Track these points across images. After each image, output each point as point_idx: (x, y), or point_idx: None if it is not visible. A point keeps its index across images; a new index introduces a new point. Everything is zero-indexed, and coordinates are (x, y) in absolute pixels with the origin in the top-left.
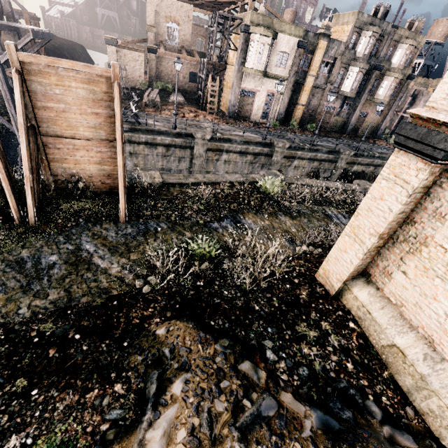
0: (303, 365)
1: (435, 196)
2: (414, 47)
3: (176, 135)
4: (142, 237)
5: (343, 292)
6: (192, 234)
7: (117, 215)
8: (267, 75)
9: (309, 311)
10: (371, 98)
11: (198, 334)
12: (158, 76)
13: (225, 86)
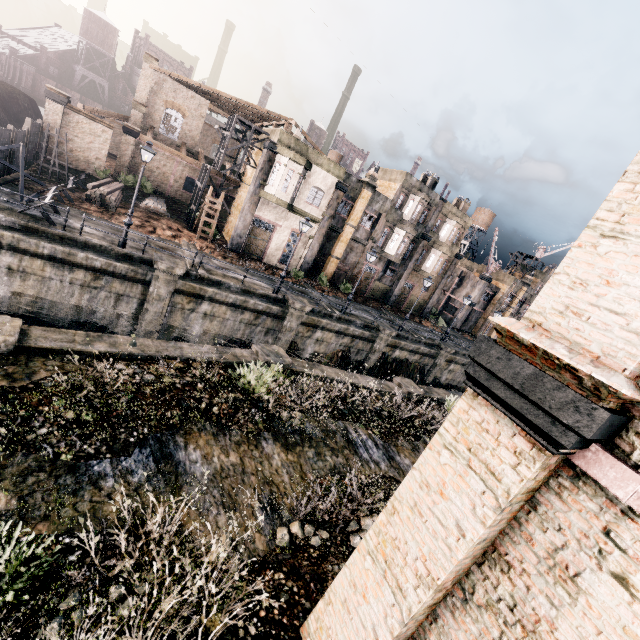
0: None
1: (550, 515)
2: (461, 226)
3: (122, 257)
4: None
5: None
6: (13, 498)
7: None
8: (293, 210)
9: None
10: (418, 269)
11: None
12: (133, 168)
13: (235, 208)
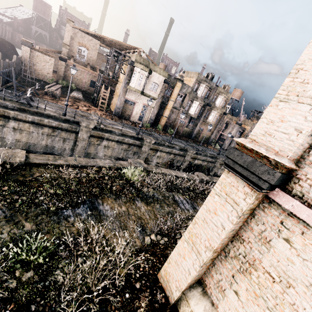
0: None
1: (259, 218)
2: (226, 98)
3: (64, 120)
4: None
5: (181, 302)
6: (33, 225)
7: None
8: (143, 94)
9: None
10: (205, 120)
11: None
12: (65, 77)
13: (115, 94)
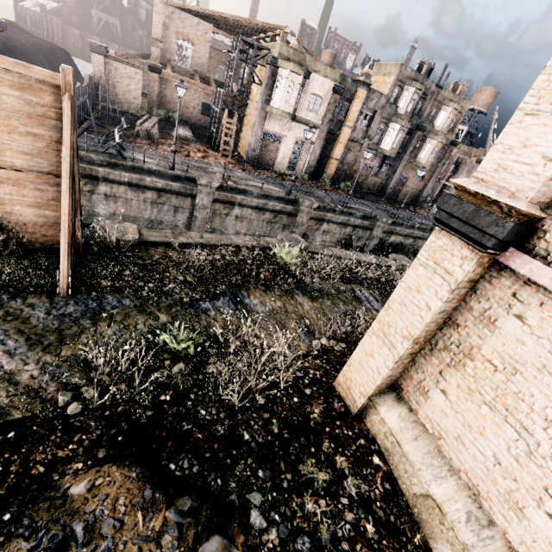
0: (304, 533)
1: (483, 294)
2: (457, 112)
3: (174, 178)
4: (89, 320)
5: (367, 411)
6: (169, 317)
7: (56, 285)
8: (296, 119)
9: (320, 439)
10: (412, 160)
11: (142, 491)
12: (161, 102)
13: (246, 125)
